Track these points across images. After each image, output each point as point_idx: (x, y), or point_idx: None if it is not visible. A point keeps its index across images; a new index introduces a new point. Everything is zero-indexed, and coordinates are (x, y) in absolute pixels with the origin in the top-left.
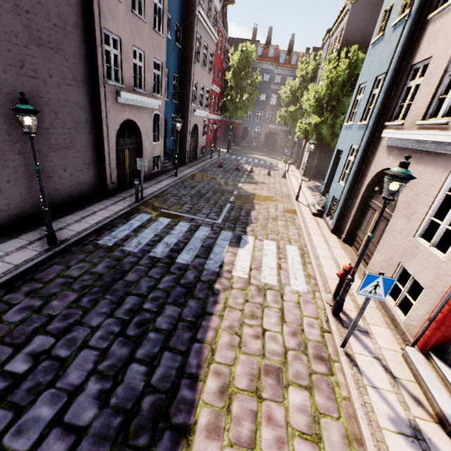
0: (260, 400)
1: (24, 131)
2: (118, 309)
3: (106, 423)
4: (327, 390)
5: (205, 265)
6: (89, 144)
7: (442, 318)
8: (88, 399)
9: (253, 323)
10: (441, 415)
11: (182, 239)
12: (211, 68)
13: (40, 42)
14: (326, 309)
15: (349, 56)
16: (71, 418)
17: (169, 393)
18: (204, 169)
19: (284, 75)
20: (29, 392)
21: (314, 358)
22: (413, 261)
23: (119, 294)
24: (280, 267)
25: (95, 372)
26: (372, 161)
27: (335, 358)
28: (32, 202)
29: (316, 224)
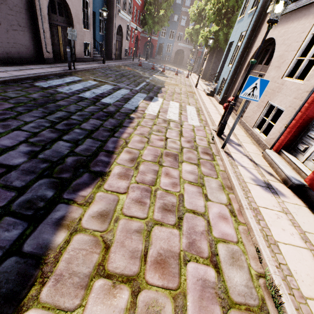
0: (161, 166)
1: None
2: (49, 116)
3: (33, 166)
4: (210, 166)
5: (124, 105)
6: (22, 6)
7: (295, 123)
8: (18, 154)
9: (159, 134)
10: (285, 178)
11: (107, 92)
12: None
13: None
14: (213, 133)
15: None
16: (2, 161)
17: (89, 157)
18: (127, 65)
19: None
20: None
21: (202, 153)
22: (278, 95)
23: (51, 109)
24: (181, 113)
25: (26, 142)
26: (256, 40)
27: (217, 154)
28: None
29: (209, 99)
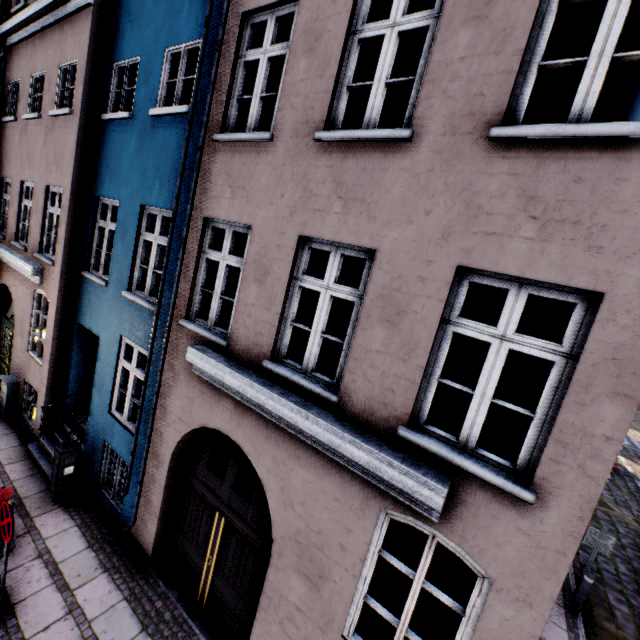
0: None
1: None
2: None
3: None
4: None
5: None
6: None
7: None
8: None
9: None
10: None
11: None
12: None
13: None
14: None
15: None
16: None
17: None
18: None
19: None
20: None
21: None
22: None
23: None
24: None
25: None
26: None
27: None
28: None
29: None
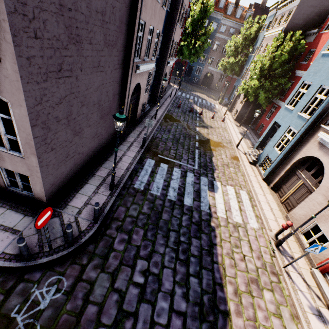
0: (253, 297)
1: (117, 130)
2: (169, 241)
3: (192, 310)
4: (279, 291)
5: (201, 207)
6: (117, 107)
7: None
8: (179, 298)
9: (237, 251)
10: None
11: (181, 185)
12: (182, 24)
13: (108, 43)
14: (271, 242)
15: (293, 39)
16: (177, 307)
17: (213, 294)
18: (169, 110)
19: (228, 26)
20: (152, 294)
21: (270, 273)
22: (325, 224)
23: (164, 230)
24: (240, 209)
25: (175, 282)
26: (304, 146)
27: (280, 273)
28: (89, 155)
29: (253, 172)
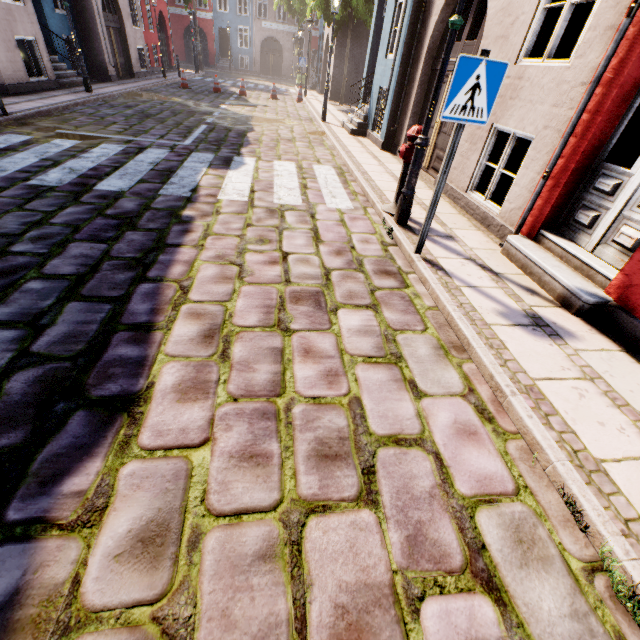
0: (287, 334)
1: None
2: None
3: None
4: (402, 304)
5: (160, 191)
6: None
7: (563, 164)
8: None
9: (264, 249)
10: (565, 294)
11: (108, 164)
12: None
13: None
14: (387, 220)
15: None
16: None
17: (82, 358)
18: (152, 89)
19: None
20: None
21: (376, 274)
22: (515, 105)
23: None
24: (305, 187)
25: None
26: None
27: (409, 270)
28: None
29: (358, 143)
